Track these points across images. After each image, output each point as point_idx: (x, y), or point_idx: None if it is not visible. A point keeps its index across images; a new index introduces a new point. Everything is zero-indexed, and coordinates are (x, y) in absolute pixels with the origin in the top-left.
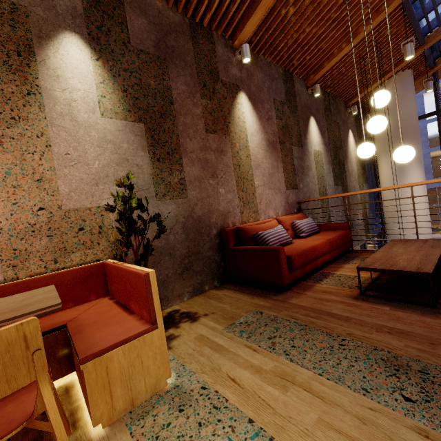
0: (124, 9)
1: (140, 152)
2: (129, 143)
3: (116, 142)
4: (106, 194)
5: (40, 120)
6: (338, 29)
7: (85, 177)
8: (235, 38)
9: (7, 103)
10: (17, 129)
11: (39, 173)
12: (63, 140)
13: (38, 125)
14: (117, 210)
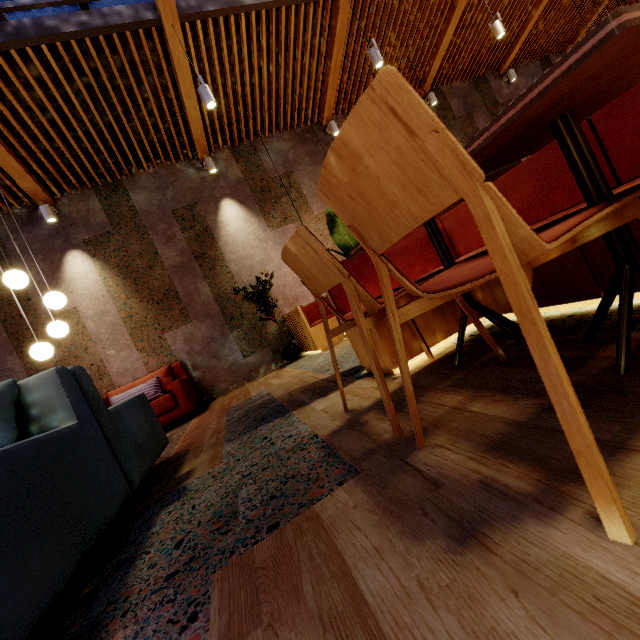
0: (447, 101)
1: None
2: None
3: None
4: None
5: None
6: (586, 4)
7: None
8: (500, 69)
9: None
10: None
11: None
12: None
13: None
14: None
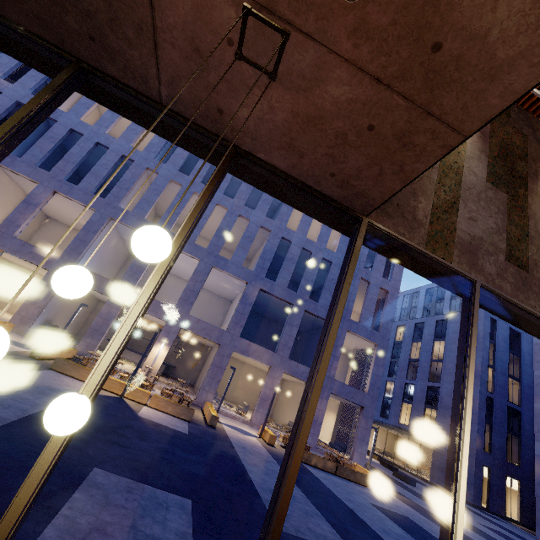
0: None
1: None
2: None
3: None
4: None
5: None
6: None
7: None
8: None
9: None
10: None
11: None
12: None
13: None
14: None
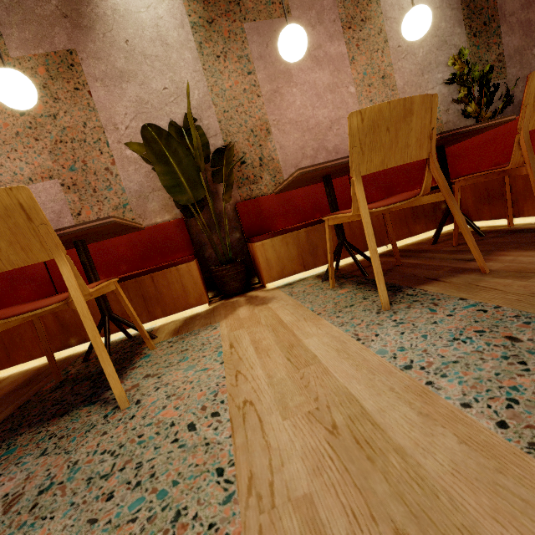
0: None
1: (456, 30)
2: (446, 21)
3: (435, 23)
4: (430, 84)
5: (378, 16)
6: None
7: (413, 68)
8: None
9: (357, 6)
10: (365, 31)
11: (382, 71)
12: (395, 33)
13: (377, 22)
14: (439, 100)
